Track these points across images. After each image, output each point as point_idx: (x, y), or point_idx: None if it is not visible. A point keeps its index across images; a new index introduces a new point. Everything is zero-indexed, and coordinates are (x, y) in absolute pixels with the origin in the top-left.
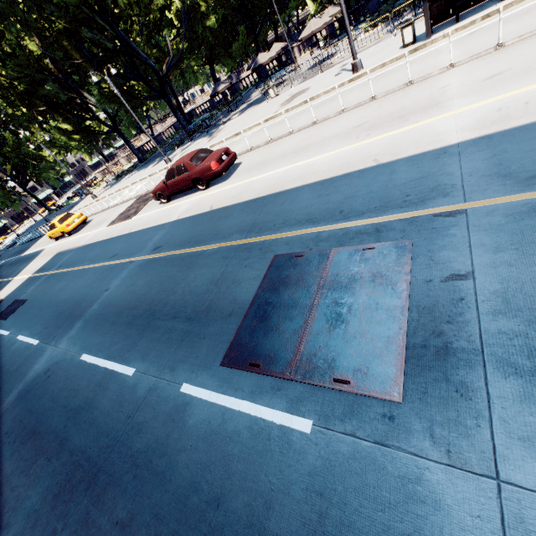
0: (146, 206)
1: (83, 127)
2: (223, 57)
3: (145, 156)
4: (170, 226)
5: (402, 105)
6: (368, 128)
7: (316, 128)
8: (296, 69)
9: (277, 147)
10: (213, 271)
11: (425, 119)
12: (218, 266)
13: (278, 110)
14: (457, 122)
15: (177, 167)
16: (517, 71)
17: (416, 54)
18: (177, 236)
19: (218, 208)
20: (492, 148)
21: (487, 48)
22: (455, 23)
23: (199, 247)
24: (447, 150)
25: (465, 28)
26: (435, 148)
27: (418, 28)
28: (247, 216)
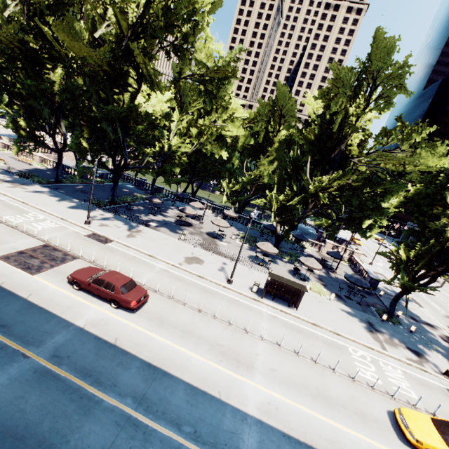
0: (53, 271)
1: (37, 135)
2: (168, 181)
3: (64, 180)
4: (75, 332)
5: (240, 349)
6: (222, 353)
7: (199, 317)
8: (201, 223)
9: (174, 311)
10: (106, 436)
11: (245, 376)
12: (110, 431)
13: (182, 263)
14: (255, 395)
15: (108, 283)
16: (280, 377)
17: (254, 303)
18: (80, 355)
19: (121, 348)
20: (260, 434)
21: (276, 340)
22: (272, 299)
23: (99, 391)
24: (247, 417)
25: (274, 308)
26: (243, 410)
27: (260, 278)
28: (141, 381)
